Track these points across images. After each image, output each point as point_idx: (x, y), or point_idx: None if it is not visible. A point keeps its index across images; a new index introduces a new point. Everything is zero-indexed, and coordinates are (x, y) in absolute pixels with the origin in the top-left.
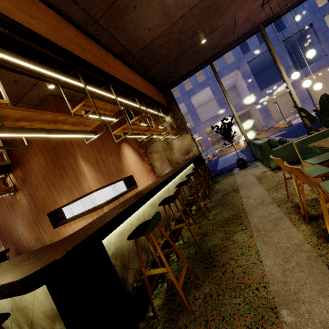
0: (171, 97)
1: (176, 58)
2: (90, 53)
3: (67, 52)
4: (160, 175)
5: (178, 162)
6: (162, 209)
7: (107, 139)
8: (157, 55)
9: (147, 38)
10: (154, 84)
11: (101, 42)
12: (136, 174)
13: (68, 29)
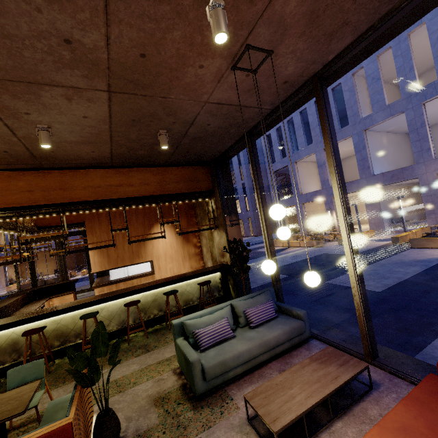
0: (215, 177)
1: (174, 149)
2: (40, 190)
3: (0, 211)
4: (205, 263)
5: (216, 260)
6: (71, 327)
7: (134, 221)
8: (139, 155)
9: (102, 154)
10: (185, 164)
11: (66, 167)
12: (162, 259)
13: (20, 180)
